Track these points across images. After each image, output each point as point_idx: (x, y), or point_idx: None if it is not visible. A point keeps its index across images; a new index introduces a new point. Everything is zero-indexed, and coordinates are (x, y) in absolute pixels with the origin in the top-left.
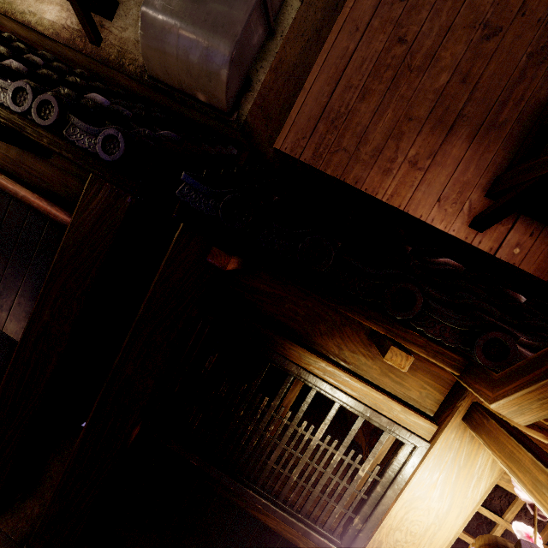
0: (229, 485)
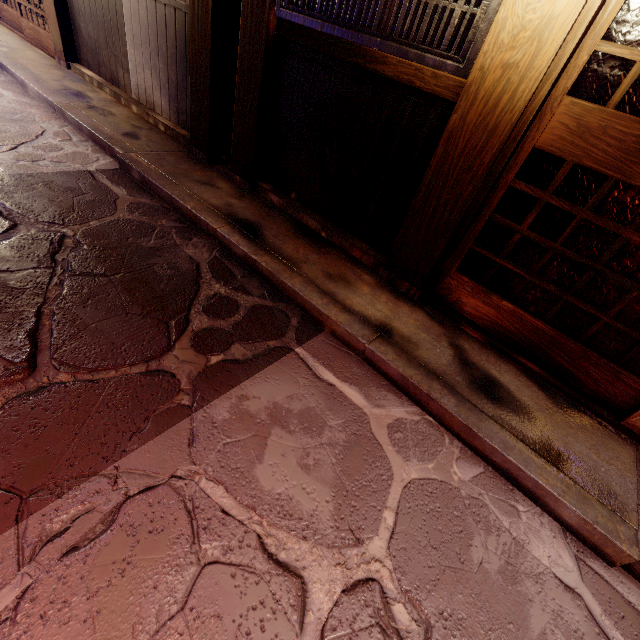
0: (348, 38)
